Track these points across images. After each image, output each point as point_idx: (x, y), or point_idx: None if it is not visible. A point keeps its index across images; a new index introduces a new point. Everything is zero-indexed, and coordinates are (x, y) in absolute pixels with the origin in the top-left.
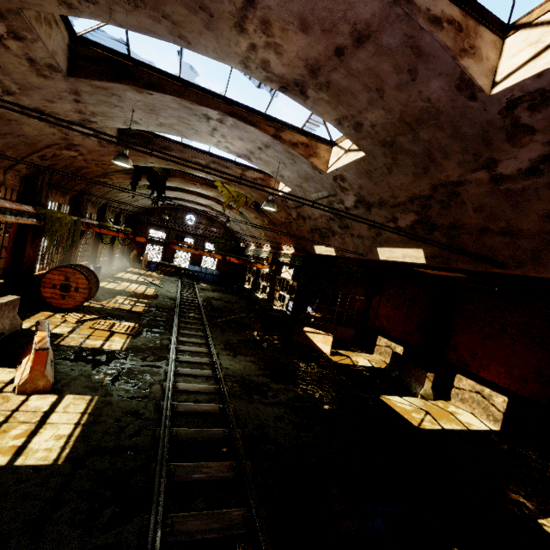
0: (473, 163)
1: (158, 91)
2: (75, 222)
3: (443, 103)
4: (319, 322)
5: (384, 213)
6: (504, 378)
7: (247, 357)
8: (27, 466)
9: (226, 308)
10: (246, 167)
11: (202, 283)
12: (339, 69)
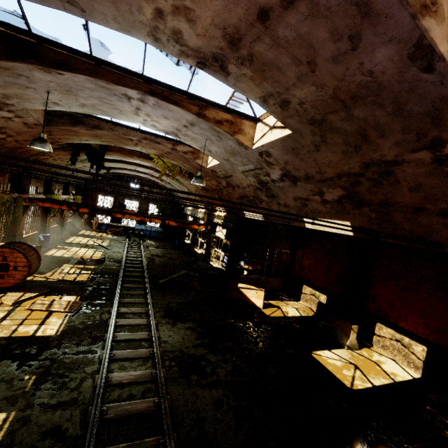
0: (415, 143)
1: (68, 70)
2: (15, 199)
3: (388, 76)
4: (251, 275)
5: (310, 187)
6: (421, 329)
7: (186, 323)
8: None
9: (168, 265)
10: (176, 141)
11: (148, 240)
12: (263, 38)
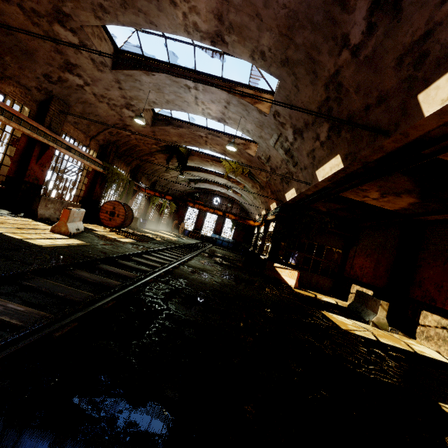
0: (336, 47)
1: (157, 72)
2: (130, 182)
3: (293, 3)
4: (294, 267)
5: (311, 134)
6: None
7: (212, 267)
8: (27, 241)
9: (224, 255)
10: (232, 136)
11: (218, 246)
12: (230, 9)
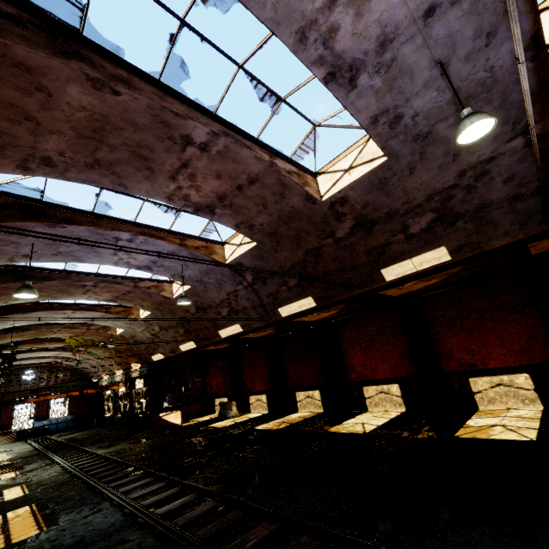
0: (184, 311)
1: (36, 311)
2: None
3: (164, 300)
4: (173, 408)
5: (173, 330)
6: (262, 386)
7: (118, 445)
8: (12, 499)
9: (91, 436)
10: (90, 324)
11: (55, 434)
12: (126, 296)
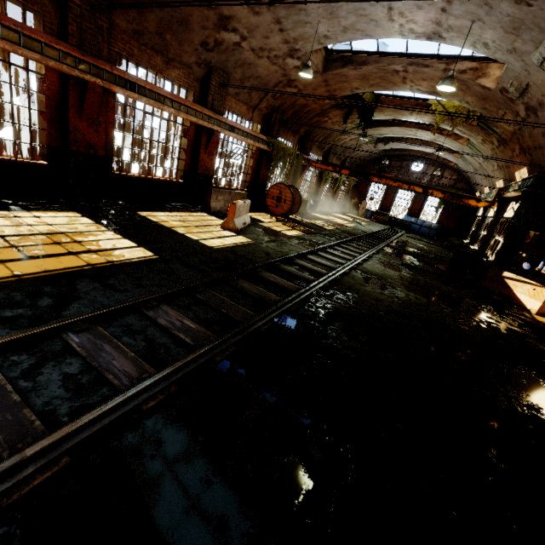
0: None
1: None
2: (298, 156)
3: None
4: None
5: None
6: None
7: (397, 272)
8: (202, 243)
9: (419, 250)
10: (452, 58)
11: (413, 234)
12: None
